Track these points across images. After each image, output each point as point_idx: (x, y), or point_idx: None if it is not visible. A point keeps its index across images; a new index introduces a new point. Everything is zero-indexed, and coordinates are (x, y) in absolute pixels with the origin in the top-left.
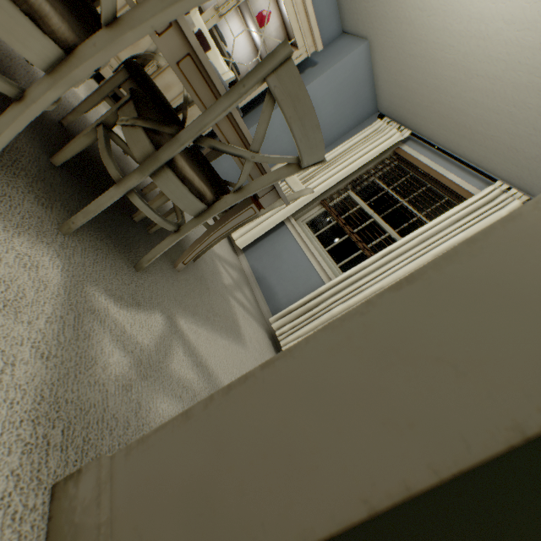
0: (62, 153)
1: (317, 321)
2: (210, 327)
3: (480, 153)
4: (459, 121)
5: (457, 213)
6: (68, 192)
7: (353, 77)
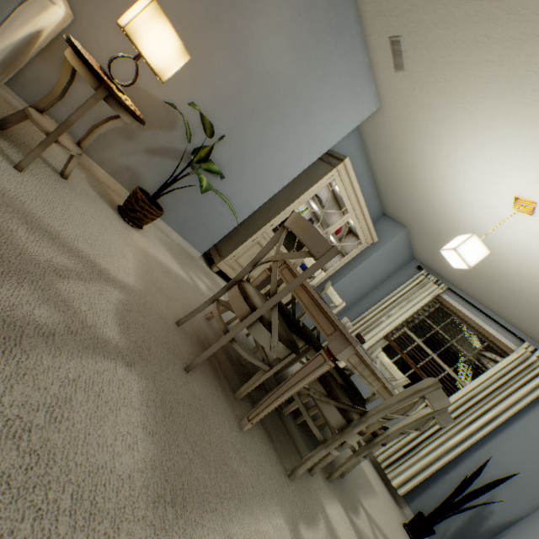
0: (302, 418)
1: (413, 457)
2: (366, 493)
3: (507, 316)
4: (487, 295)
5: (502, 369)
6: (308, 441)
7: (397, 247)
